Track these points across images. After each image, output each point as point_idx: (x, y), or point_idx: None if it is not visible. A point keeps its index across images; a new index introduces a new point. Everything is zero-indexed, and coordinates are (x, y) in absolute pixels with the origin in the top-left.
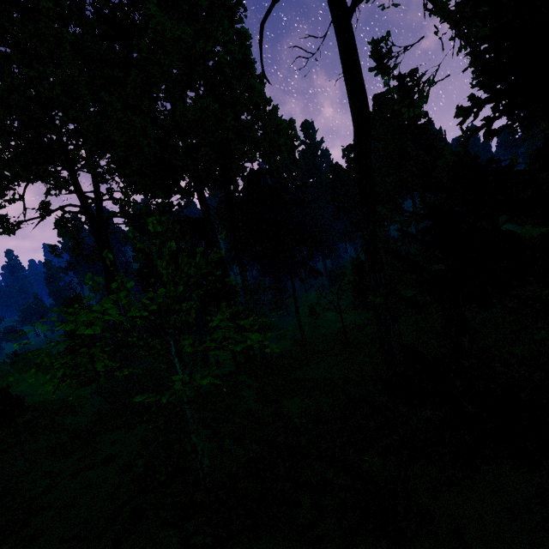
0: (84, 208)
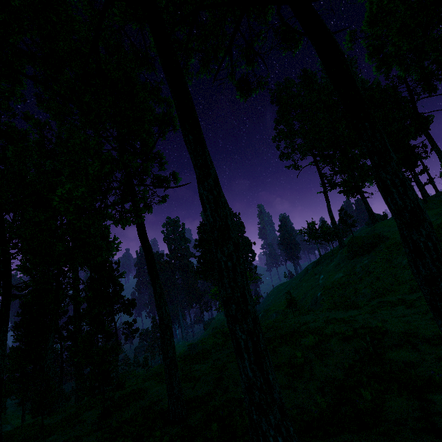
0: None
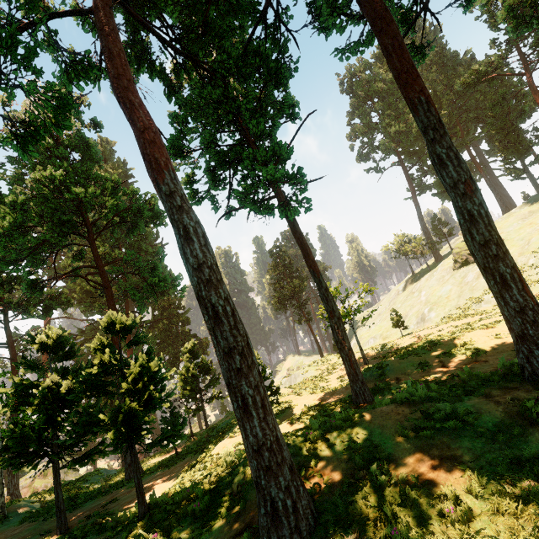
0: (9, 344)
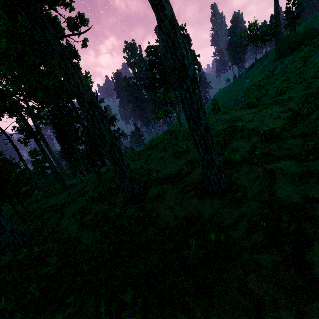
0: (3, 132)
